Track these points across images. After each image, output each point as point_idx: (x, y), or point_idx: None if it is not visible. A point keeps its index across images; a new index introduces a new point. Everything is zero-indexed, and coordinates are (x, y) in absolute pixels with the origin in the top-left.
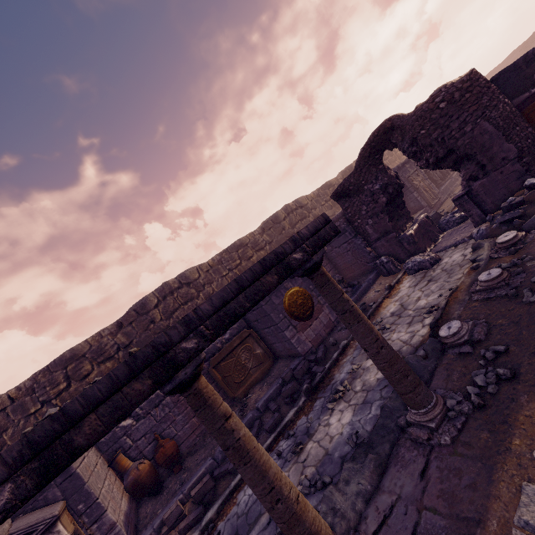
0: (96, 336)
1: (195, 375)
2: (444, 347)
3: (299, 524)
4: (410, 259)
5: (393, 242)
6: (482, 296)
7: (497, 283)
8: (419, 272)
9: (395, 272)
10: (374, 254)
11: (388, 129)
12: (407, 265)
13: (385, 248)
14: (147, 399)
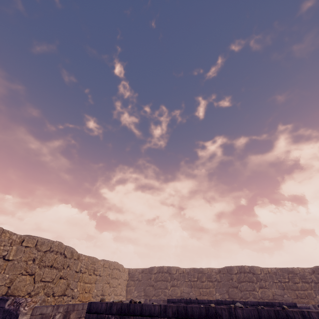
0: (211, 269)
1: None
2: None
3: None
4: None
5: None
6: None
7: None
8: None
9: None
10: None
11: None
12: None
13: None
14: None
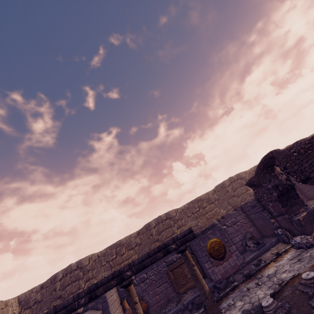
0: (129, 236)
1: (128, 284)
2: (263, 312)
3: None
4: (294, 237)
5: (287, 220)
6: (301, 288)
7: (309, 283)
8: (299, 249)
9: (288, 243)
10: (276, 225)
11: (271, 157)
12: (291, 241)
13: (283, 223)
14: (139, 277)
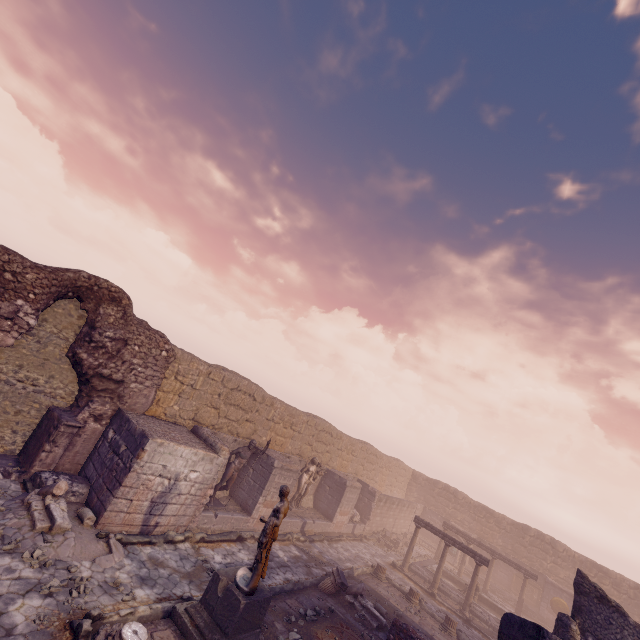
0: (503, 517)
1: (494, 558)
2: None
3: (486, 582)
4: None
5: None
6: None
7: None
8: None
9: None
10: None
11: None
12: None
13: None
14: None
